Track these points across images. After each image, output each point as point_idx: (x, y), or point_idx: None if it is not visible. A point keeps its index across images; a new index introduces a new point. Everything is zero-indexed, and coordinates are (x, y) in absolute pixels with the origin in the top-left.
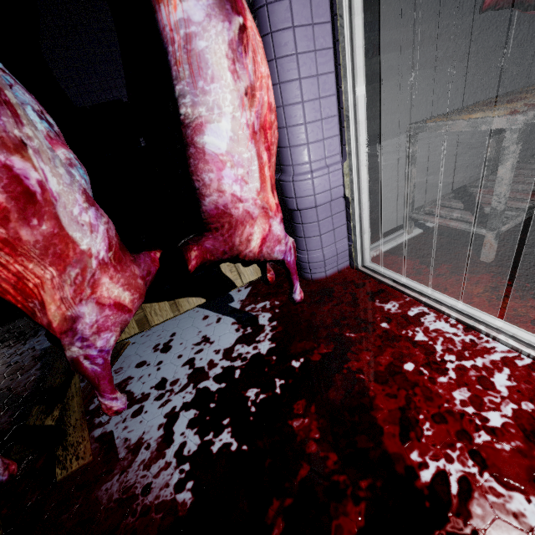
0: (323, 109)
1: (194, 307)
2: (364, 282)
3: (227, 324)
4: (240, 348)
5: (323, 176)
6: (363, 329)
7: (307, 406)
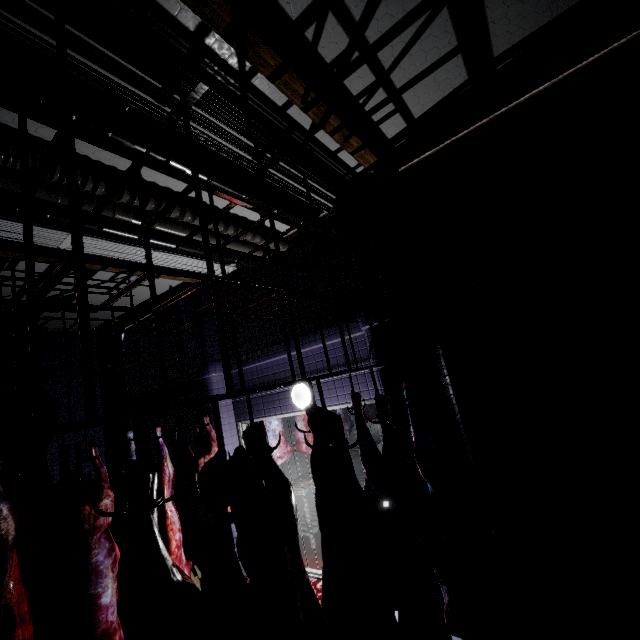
0: None
1: None
2: None
3: None
4: None
5: None
6: None
7: None
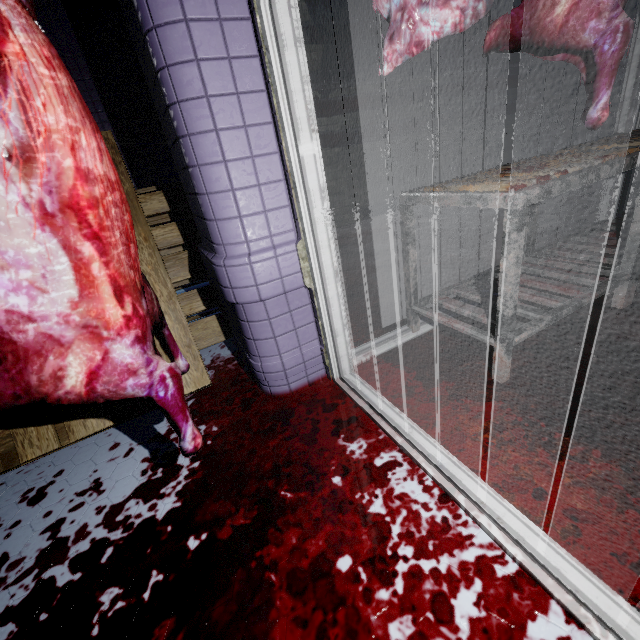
0: (261, 172)
1: (96, 432)
2: (336, 402)
3: (136, 461)
4: (133, 505)
5: (268, 261)
6: (306, 486)
7: (173, 633)
